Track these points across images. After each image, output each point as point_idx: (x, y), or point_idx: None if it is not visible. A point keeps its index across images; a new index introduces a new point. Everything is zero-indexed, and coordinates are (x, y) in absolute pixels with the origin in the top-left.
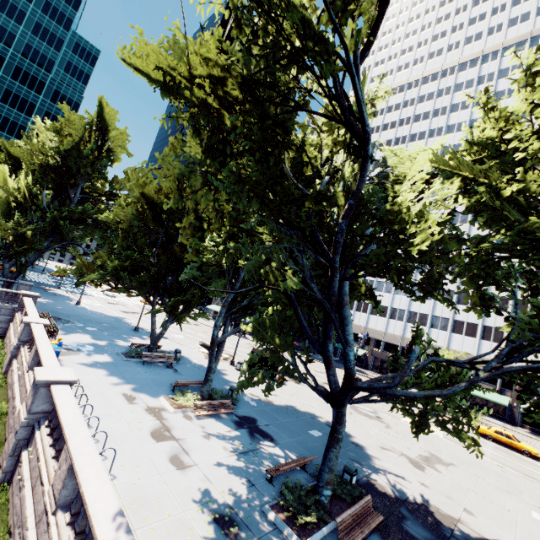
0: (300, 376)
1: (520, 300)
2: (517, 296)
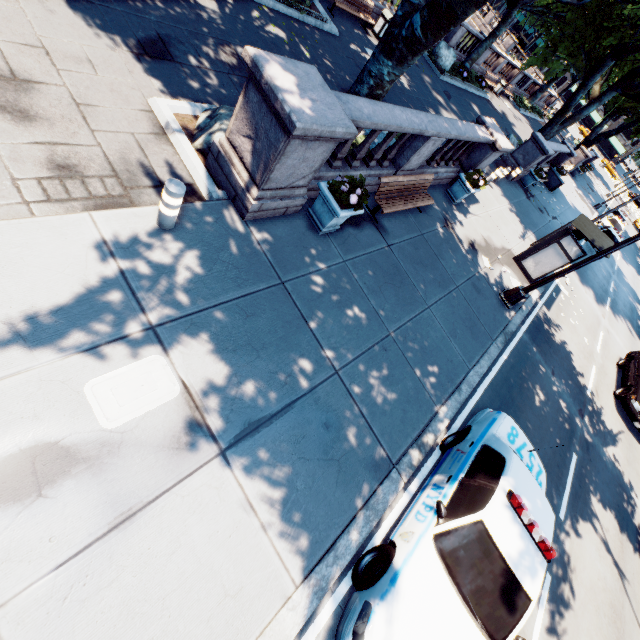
0: None
1: None
2: None
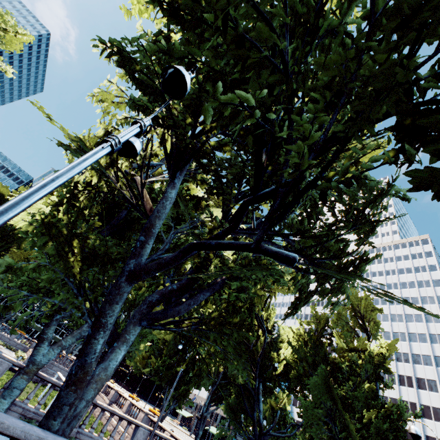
0: (243, 431)
1: (429, 437)
2: (426, 432)
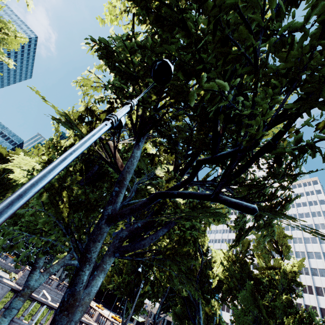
0: None
1: None
2: None
